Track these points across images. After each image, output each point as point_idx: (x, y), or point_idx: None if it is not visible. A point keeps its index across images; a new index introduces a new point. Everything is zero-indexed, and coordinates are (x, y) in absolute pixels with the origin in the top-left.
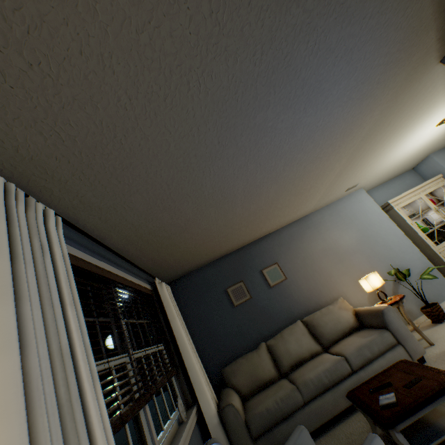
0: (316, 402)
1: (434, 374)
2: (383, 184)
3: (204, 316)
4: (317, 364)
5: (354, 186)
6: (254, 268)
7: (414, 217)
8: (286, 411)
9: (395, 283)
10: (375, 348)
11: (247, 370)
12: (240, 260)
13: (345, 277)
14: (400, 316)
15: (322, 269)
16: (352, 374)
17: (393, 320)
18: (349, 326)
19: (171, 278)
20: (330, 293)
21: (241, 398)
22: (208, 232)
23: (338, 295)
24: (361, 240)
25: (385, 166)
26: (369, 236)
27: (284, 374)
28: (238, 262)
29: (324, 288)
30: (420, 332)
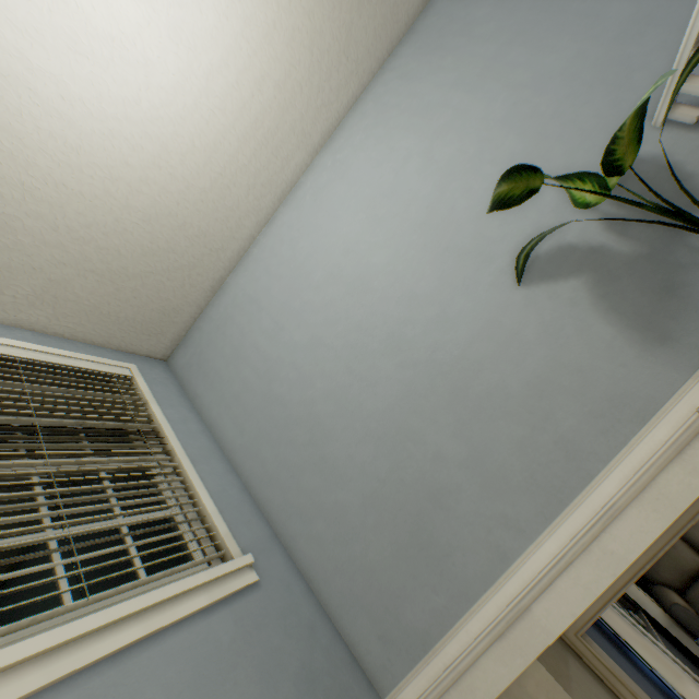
0: None
1: None
2: None
3: None
4: None
5: None
6: None
7: None
8: None
9: None
10: None
11: (668, 564)
12: None
13: None
14: None
15: None
16: None
17: None
18: None
19: None
20: None
21: (675, 591)
22: None
23: None
24: None
25: None
26: None
27: None
28: None
29: None
30: None
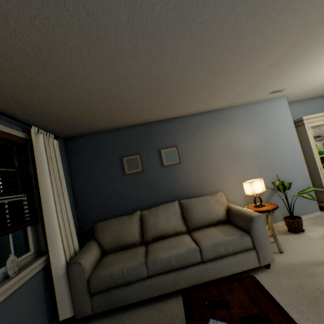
0: (158, 278)
1: (282, 322)
2: (304, 101)
3: (95, 176)
4: (174, 246)
5: (280, 91)
6: (154, 145)
7: (317, 139)
8: (128, 280)
9: (273, 191)
10: (231, 248)
11: (115, 231)
12: (143, 134)
13: (232, 175)
14: (264, 217)
15: (216, 163)
16: (201, 263)
17: (258, 228)
18: (217, 218)
19: (69, 133)
20: (214, 185)
21: (102, 251)
22: (94, 87)
23: (220, 188)
24: (261, 146)
25: (322, 76)
26: (270, 145)
27: (146, 242)
28: (140, 136)
29: (210, 179)
30: (276, 239)
